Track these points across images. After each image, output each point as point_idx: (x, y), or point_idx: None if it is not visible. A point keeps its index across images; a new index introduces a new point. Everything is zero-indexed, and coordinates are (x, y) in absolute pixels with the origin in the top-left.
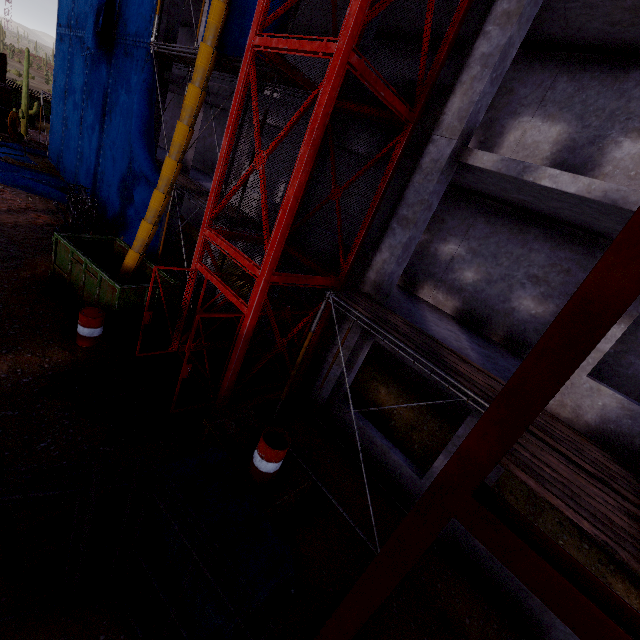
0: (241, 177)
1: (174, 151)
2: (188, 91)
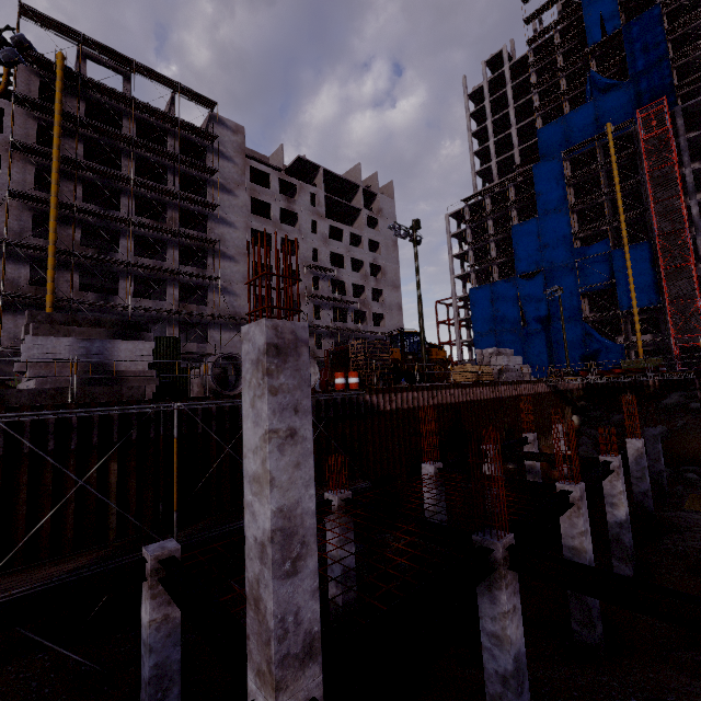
0: (681, 323)
1: (638, 331)
2: (636, 318)
